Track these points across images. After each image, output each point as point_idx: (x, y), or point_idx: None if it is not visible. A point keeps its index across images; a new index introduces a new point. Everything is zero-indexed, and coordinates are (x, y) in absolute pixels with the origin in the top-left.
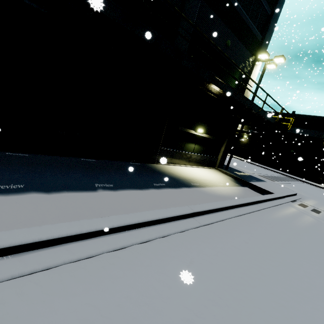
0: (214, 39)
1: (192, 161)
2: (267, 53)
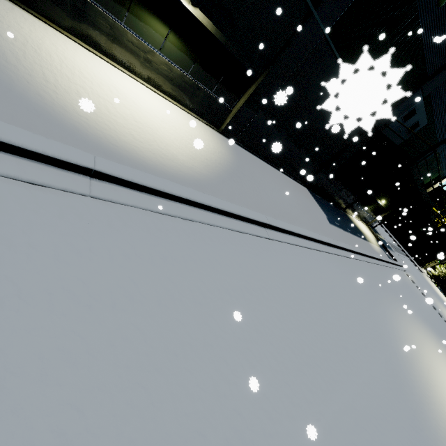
0: (445, 155)
1: (361, 216)
2: None
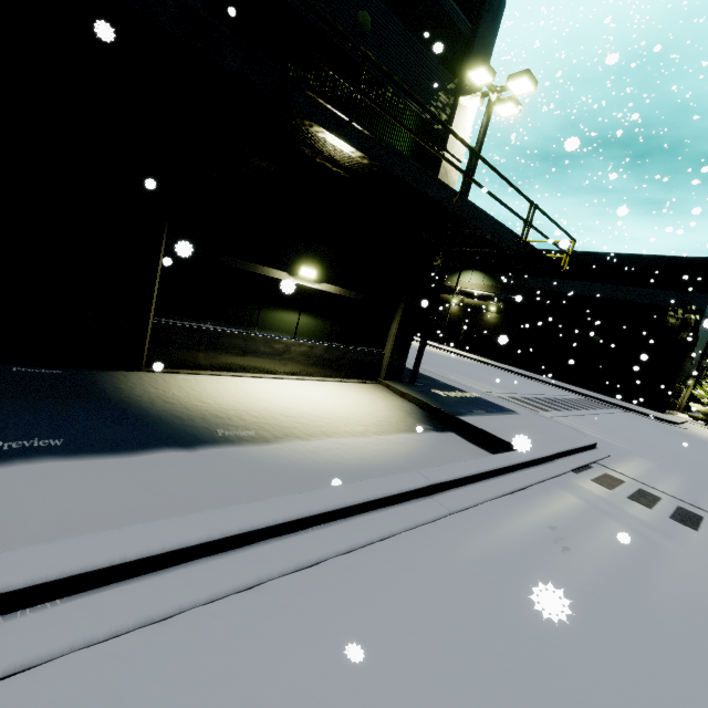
0: None
1: (296, 363)
2: (486, 65)
